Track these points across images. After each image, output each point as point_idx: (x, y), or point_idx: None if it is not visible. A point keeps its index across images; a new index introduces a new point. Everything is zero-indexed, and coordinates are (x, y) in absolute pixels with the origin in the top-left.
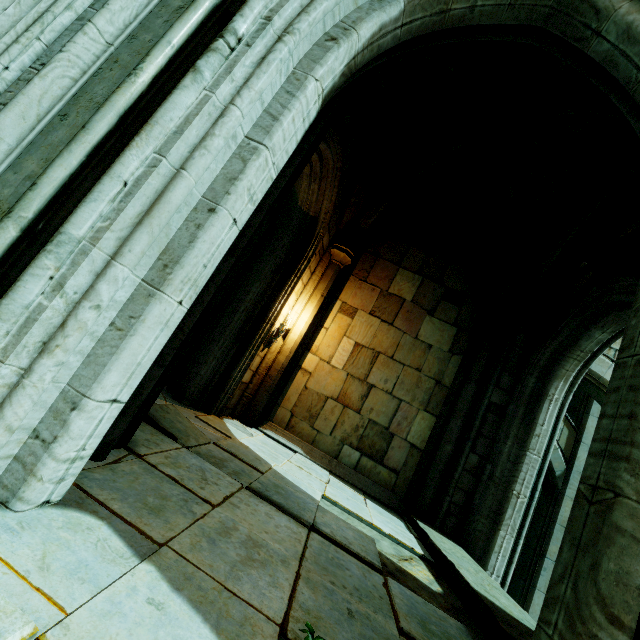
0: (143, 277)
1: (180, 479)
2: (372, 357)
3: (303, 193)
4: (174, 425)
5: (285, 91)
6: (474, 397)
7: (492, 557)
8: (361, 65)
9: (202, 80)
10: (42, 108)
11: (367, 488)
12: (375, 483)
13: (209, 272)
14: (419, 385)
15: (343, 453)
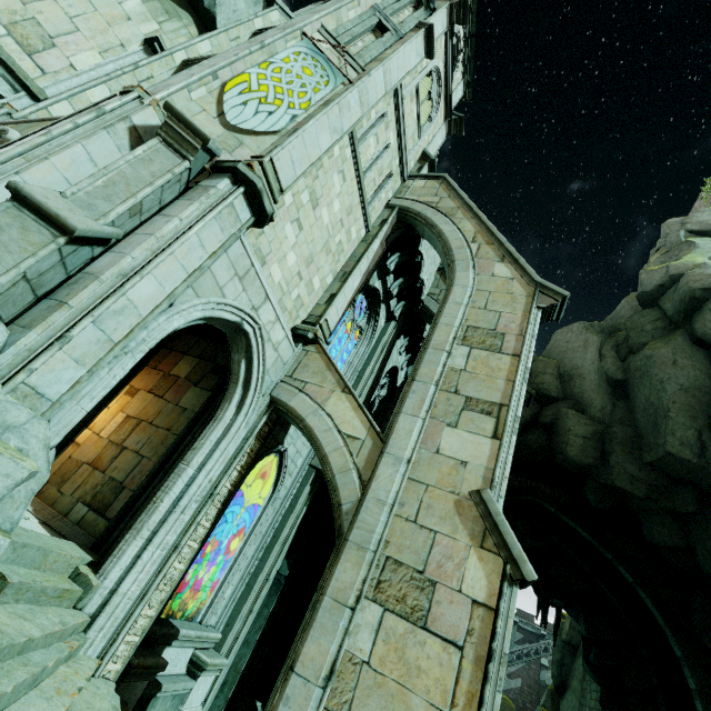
0: None
1: None
2: (135, 425)
3: None
4: None
5: None
6: (183, 436)
7: (109, 560)
8: None
9: None
10: None
11: (72, 535)
12: (86, 533)
13: None
14: (164, 442)
15: (74, 510)
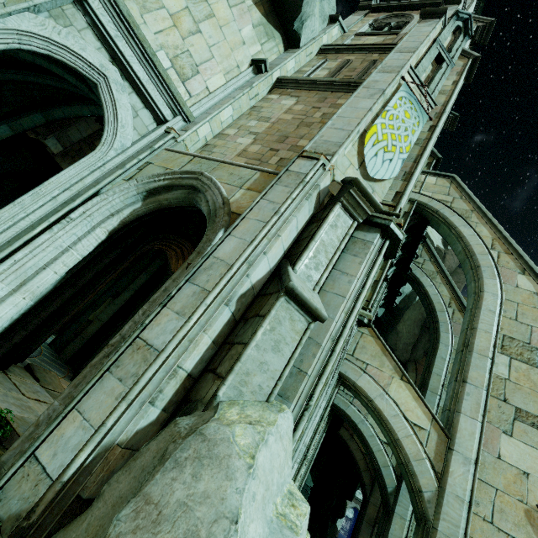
0: (13, 289)
1: (18, 385)
2: None
3: (174, 265)
4: (45, 378)
5: (88, 232)
6: None
7: None
8: (131, 220)
9: (53, 231)
10: (4, 240)
11: None
12: None
13: (42, 289)
14: None
15: None
